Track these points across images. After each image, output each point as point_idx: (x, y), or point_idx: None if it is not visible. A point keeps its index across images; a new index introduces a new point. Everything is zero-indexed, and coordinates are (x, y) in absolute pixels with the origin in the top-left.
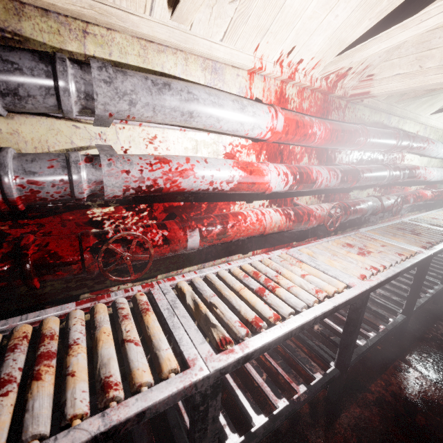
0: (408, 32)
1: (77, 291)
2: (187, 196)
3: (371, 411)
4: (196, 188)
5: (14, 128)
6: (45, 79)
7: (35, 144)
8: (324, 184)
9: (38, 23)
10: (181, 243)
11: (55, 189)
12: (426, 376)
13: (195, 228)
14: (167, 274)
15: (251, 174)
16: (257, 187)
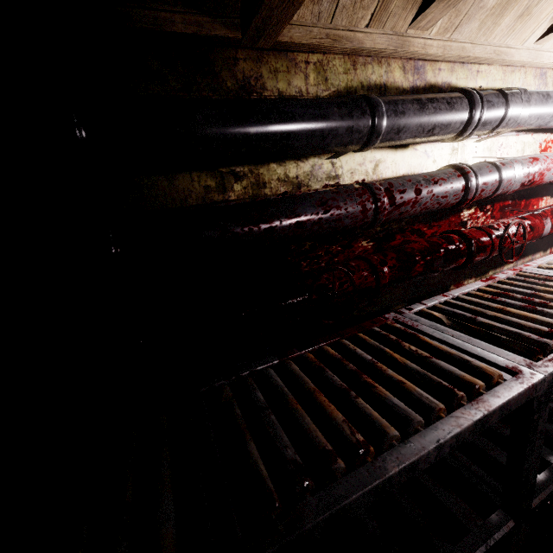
0: None
1: (447, 283)
2: (513, 195)
3: None
4: (548, 180)
5: (439, 153)
6: (501, 109)
7: (445, 163)
8: None
9: (458, 73)
10: (539, 230)
11: (491, 187)
12: None
13: (547, 217)
14: (494, 271)
15: None
16: None
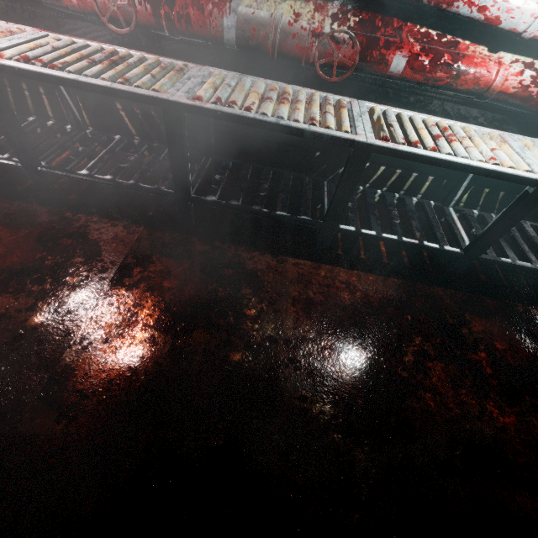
0: None
1: None
2: None
3: (50, 216)
4: None
5: None
6: None
7: None
8: None
9: None
10: None
11: None
12: (135, 244)
13: None
14: None
15: None
16: None
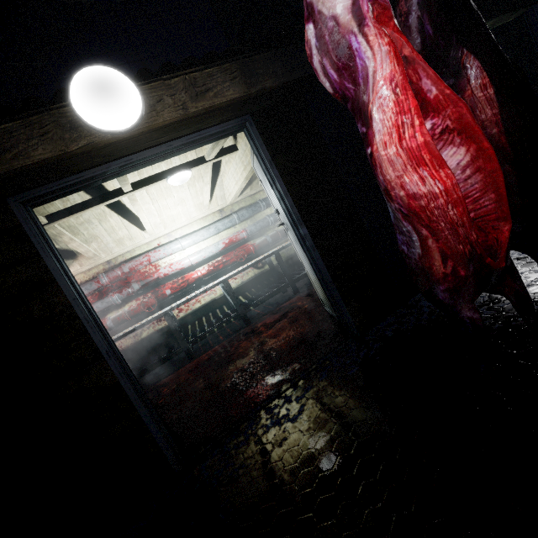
0: None
1: None
2: None
3: None
4: None
5: None
6: None
7: None
8: None
9: None
10: None
11: None
12: None
13: None
14: None
15: None
16: None
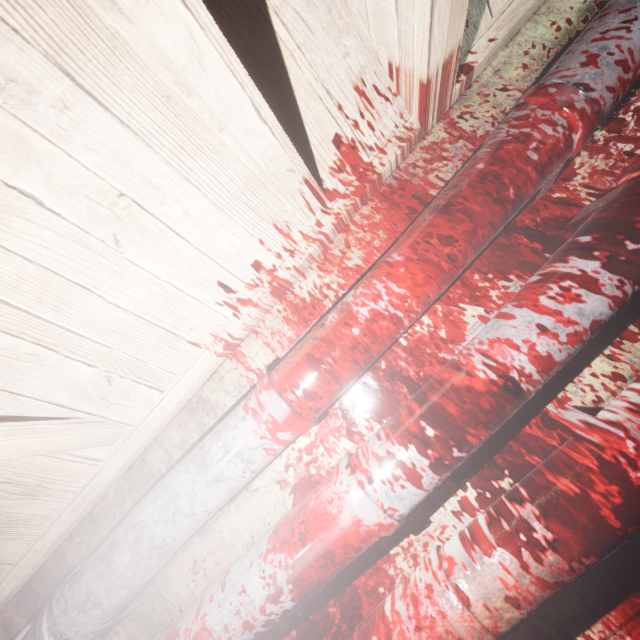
0: (205, 82)
1: None
2: (291, 613)
3: None
4: None
5: None
6: None
7: None
8: (556, 347)
9: (72, 549)
10: None
11: None
12: None
13: None
14: None
15: (305, 542)
16: (344, 550)
